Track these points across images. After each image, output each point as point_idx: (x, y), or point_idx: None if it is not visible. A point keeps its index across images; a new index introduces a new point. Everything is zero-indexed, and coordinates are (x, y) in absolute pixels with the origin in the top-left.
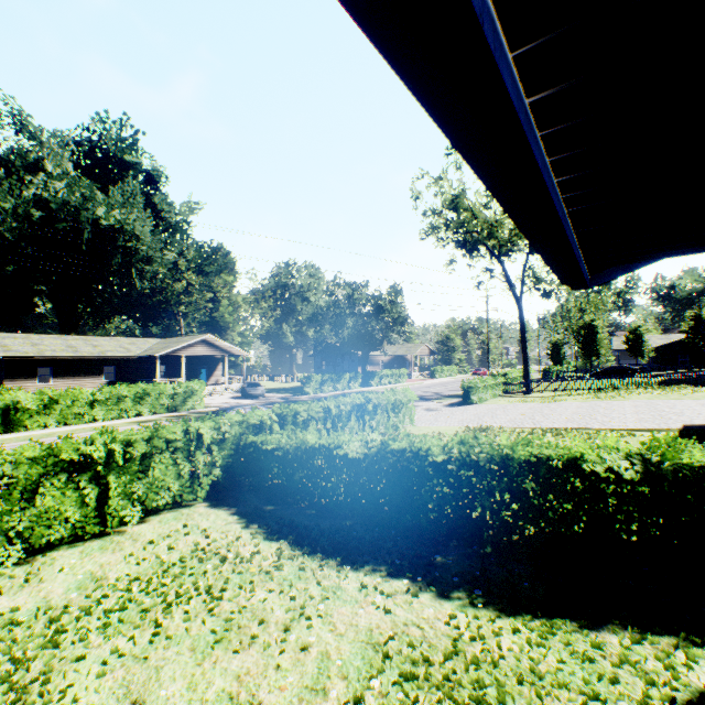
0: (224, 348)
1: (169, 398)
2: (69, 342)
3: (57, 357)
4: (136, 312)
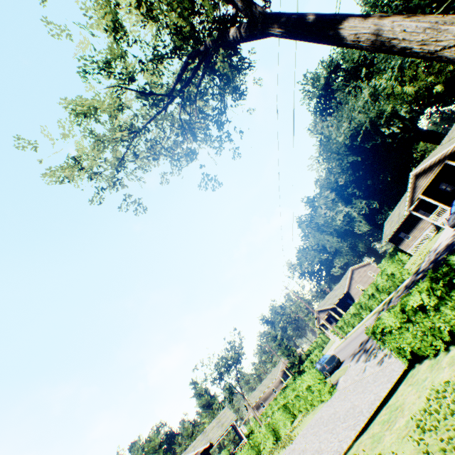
0: (435, 162)
1: (386, 283)
2: (399, 208)
3: (397, 227)
4: (439, 103)
